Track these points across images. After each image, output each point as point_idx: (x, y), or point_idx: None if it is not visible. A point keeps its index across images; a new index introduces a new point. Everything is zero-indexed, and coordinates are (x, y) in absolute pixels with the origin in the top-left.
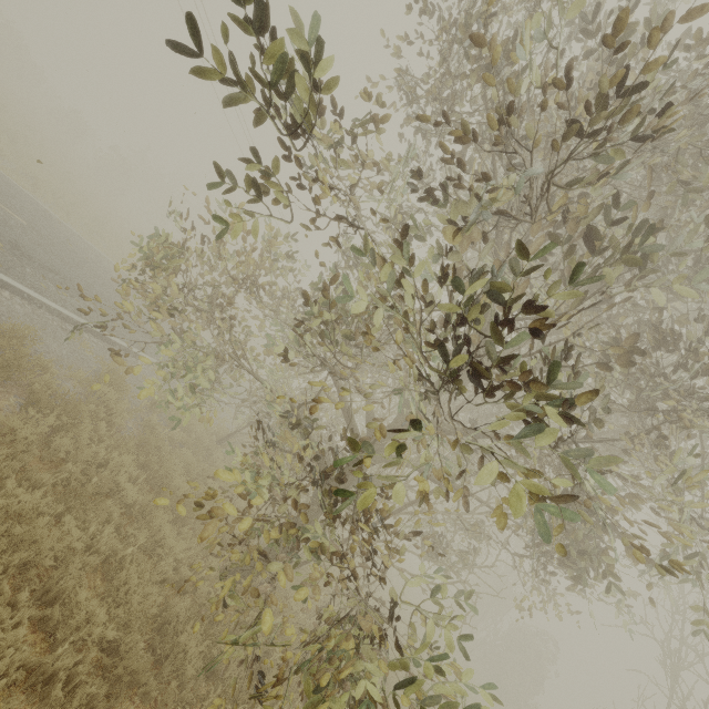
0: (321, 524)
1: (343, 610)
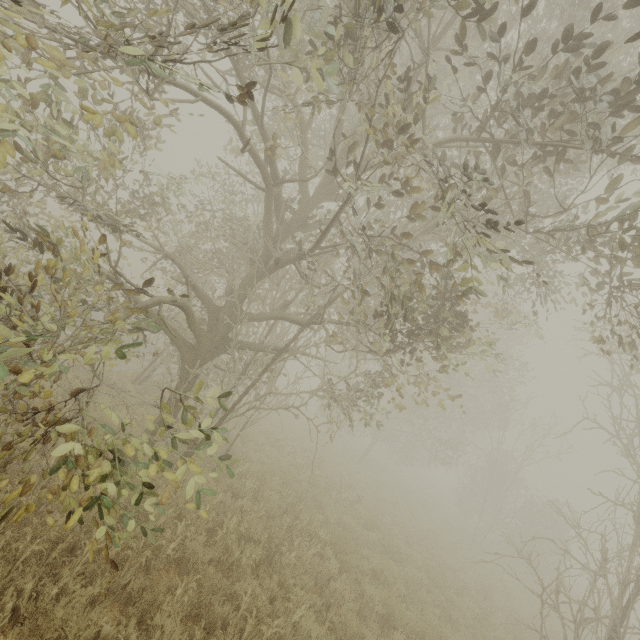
0: (218, 408)
1: (288, 498)
